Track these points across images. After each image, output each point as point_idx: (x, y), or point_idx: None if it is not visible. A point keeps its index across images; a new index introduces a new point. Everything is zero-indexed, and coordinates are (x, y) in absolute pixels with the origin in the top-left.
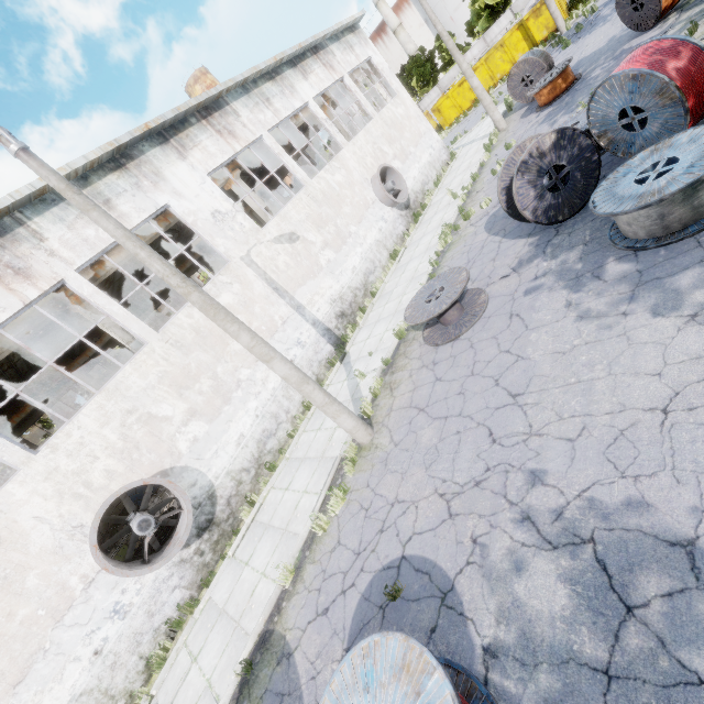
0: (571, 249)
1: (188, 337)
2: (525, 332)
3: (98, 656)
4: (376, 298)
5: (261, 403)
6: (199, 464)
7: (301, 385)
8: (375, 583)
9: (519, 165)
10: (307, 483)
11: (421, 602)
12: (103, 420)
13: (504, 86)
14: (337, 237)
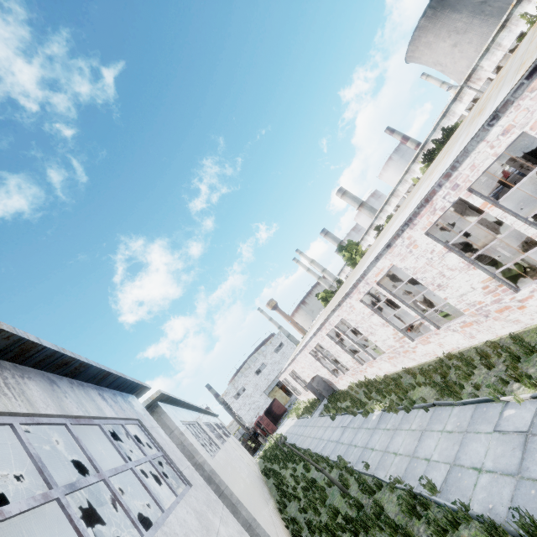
0: None
1: None
2: None
3: None
4: None
5: None
6: None
7: None
8: None
9: None
10: None
11: None
12: None
13: None
14: None
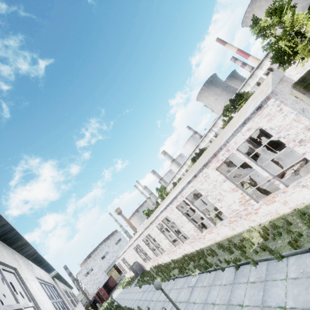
0: None
1: None
2: None
3: None
4: None
5: None
6: None
7: None
8: None
9: None
10: None
11: None
12: None
13: None
14: None
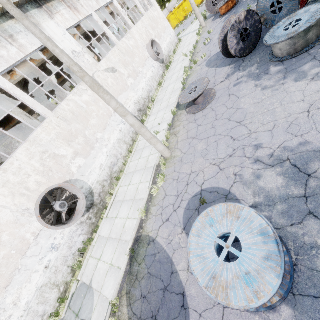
0: (252, 66)
1: (69, 115)
2: (238, 99)
3: (47, 268)
4: (155, 103)
5: (108, 149)
6: (83, 178)
7: (141, 128)
8: (191, 203)
9: (231, 26)
10: (140, 179)
11: (216, 201)
12: (30, 156)
13: (199, 9)
14: (134, 72)
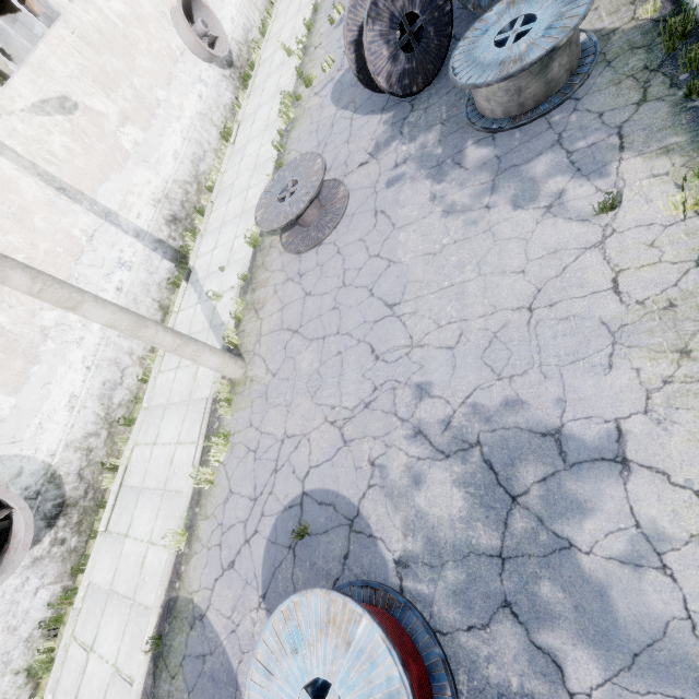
0: (429, 129)
1: None
2: (393, 232)
3: None
4: (215, 194)
5: (88, 351)
6: (18, 448)
7: (137, 330)
8: (280, 525)
9: (369, 7)
10: (178, 433)
11: (330, 533)
12: None
13: None
14: (139, 105)
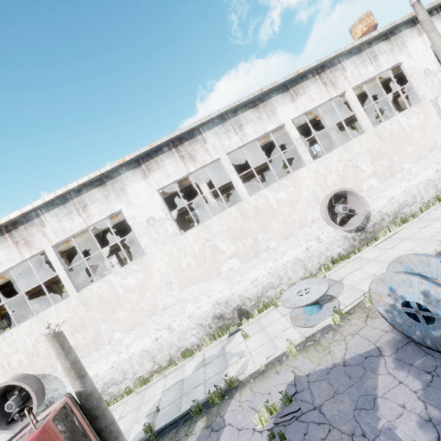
0: None
1: (386, 135)
2: None
3: (307, 250)
4: None
5: (409, 185)
6: (368, 199)
7: None
8: None
9: None
10: None
11: None
12: (339, 159)
13: None
14: None
